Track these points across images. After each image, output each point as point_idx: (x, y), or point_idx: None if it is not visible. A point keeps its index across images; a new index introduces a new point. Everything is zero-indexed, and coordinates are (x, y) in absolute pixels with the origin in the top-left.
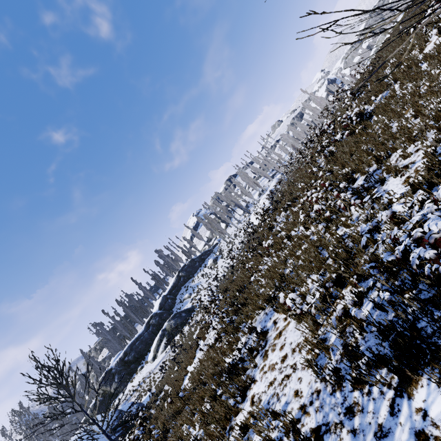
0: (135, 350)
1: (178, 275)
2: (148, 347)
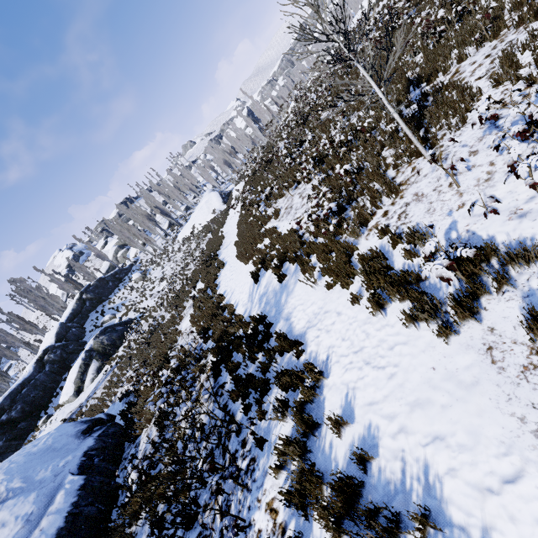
0: (23, 400)
1: (79, 298)
2: (49, 393)
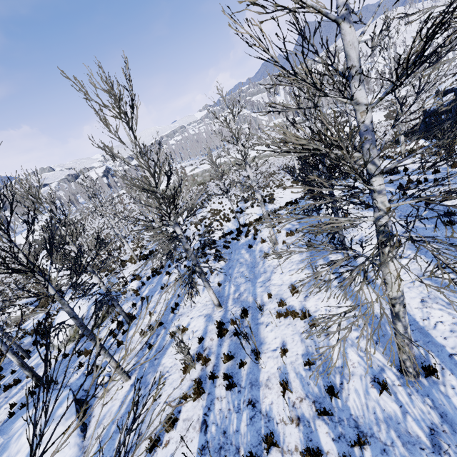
0: None
1: None
2: None
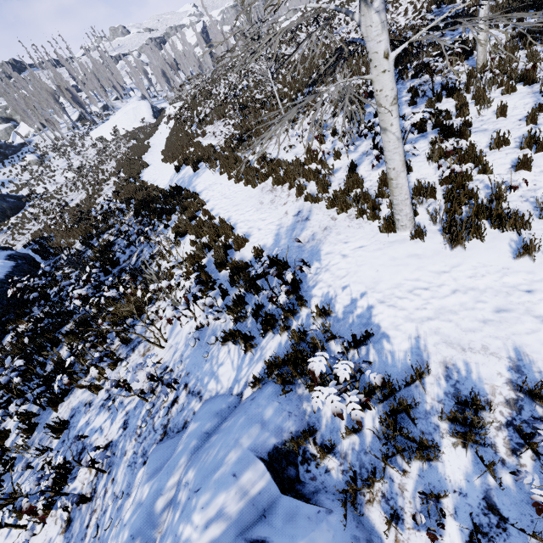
0: None
1: None
2: None
